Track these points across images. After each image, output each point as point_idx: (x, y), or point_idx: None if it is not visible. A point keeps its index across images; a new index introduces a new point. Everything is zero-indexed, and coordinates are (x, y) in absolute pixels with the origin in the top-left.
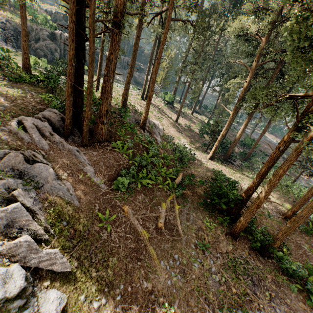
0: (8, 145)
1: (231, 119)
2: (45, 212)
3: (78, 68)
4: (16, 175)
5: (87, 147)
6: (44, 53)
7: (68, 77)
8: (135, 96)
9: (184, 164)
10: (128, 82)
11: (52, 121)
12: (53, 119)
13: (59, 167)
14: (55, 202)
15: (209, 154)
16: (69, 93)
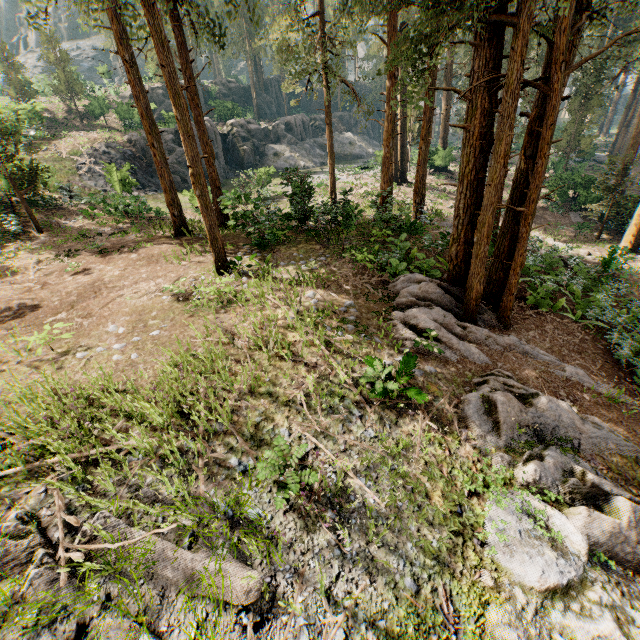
0: (451, 383)
1: None
2: (638, 498)
3: (481, 167)
4: (532, 439)
5: (511, 327)
6: (179, 177)
7: (493, 195)
8: (377, 184)
9: (620, 285)
10: (424, 160)
11: (433, 301)
12: (433, 295)
13: (544, 391)
14: (623, 470)
15: (621, 243)
16: (490, 228)
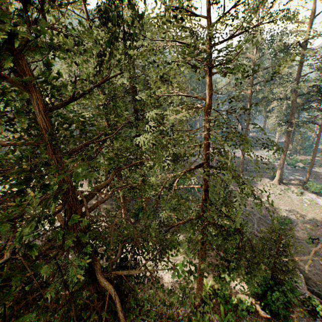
0: None
1: (122, 196)
2: None
3: None
4: None
5: None
6: None
7: None
8: None
9: None
10: None
11: None
12: None
13: None
14: None
15: None
16: None
